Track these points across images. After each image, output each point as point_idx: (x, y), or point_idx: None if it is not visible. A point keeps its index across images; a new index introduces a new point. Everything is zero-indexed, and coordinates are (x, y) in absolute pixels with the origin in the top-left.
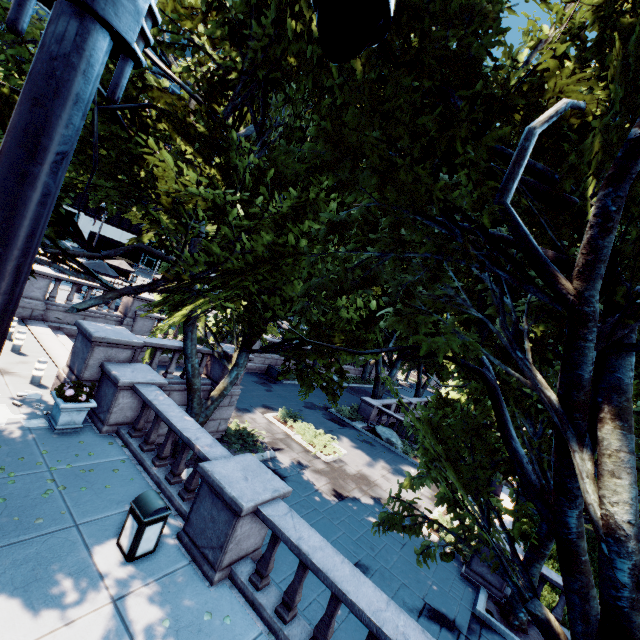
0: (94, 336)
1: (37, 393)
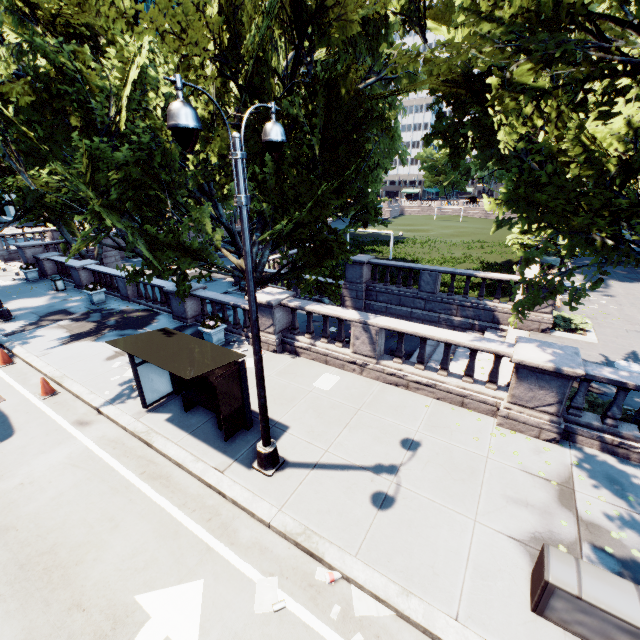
0: (21, 246)
1: (20, 277)
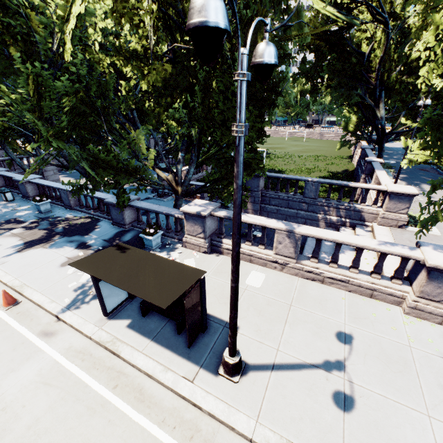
0: None
1: None
